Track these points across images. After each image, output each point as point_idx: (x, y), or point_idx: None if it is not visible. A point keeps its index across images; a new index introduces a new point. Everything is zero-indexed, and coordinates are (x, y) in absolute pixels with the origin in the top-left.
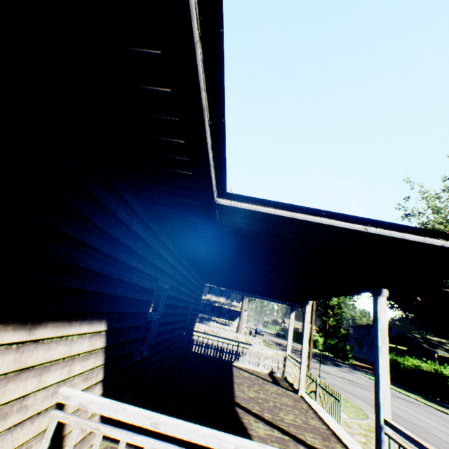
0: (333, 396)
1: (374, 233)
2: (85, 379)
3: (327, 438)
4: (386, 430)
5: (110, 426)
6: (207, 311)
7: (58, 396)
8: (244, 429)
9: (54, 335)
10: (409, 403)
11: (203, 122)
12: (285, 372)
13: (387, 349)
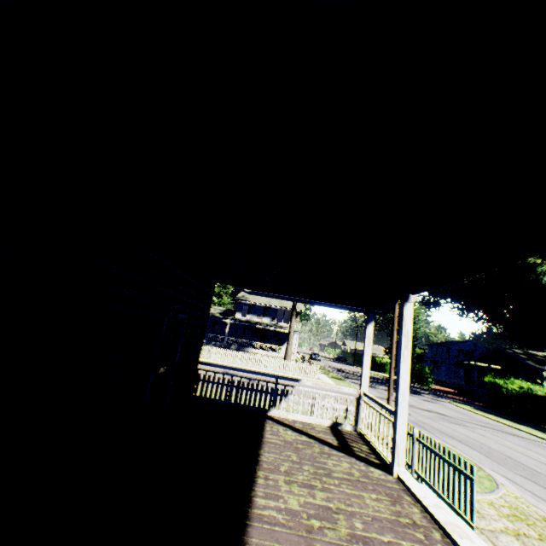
0: (454, 466)
1: None
2: None
3: None
4: None
5: None
6: (247, 335)
7: None
8: None
9: None
10: (527, 441)
11: None
12: (359, 422)
13: None
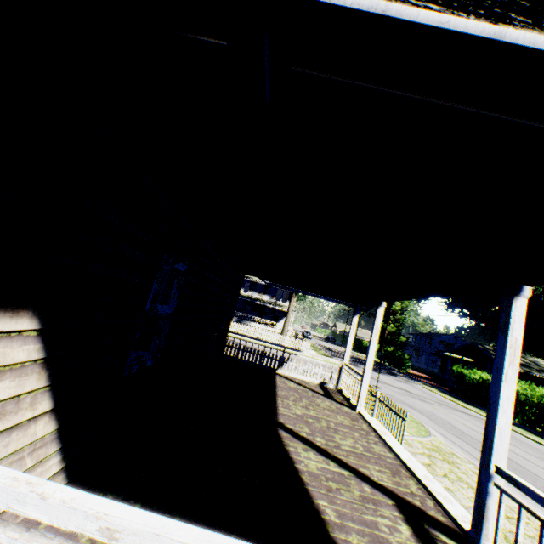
0: (397, 413)
1: None
2: None
3: (397, 472)
4: (496, 480)
5: (15, 527)
6: (247, 309)
7: None
8: (290, 461)
9: None
10: (471, 417)
11: None
12: (339, 383)
13: (516, 374)
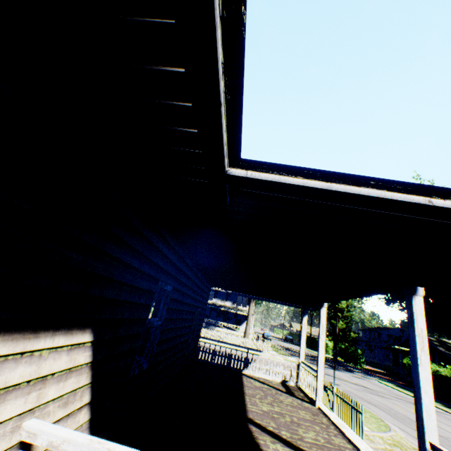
0: (353, 407)
1: (441, 207)
2: (63, 405)
3: None
4: None
5: None
6: (213, 315)
7: (21, 432)
8: None
9: (9, 352)
10: None
11: (211, 2)
12: (298, 380)
13: (428, 358)
